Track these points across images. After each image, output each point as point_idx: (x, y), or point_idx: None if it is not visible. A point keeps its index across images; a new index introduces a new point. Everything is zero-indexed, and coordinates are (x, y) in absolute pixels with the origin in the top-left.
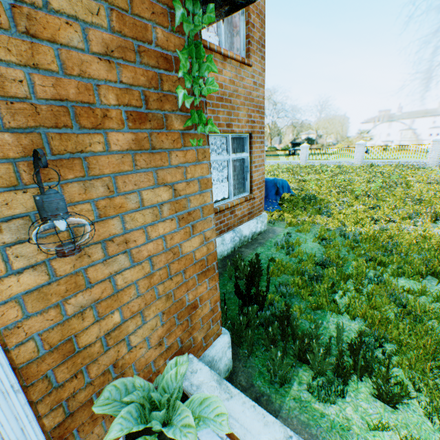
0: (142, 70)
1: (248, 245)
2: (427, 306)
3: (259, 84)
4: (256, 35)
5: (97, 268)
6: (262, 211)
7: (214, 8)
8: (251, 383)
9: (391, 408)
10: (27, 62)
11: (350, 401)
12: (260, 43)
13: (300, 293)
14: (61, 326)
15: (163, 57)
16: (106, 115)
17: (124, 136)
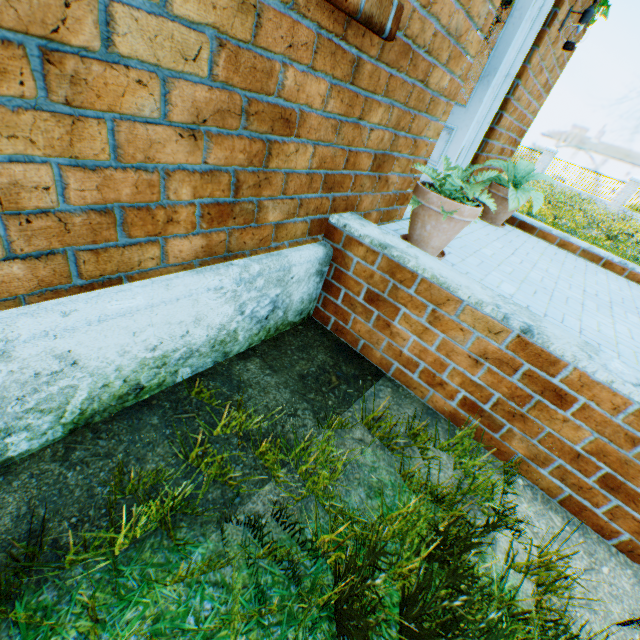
0: None
1: None
2: None
3: None
4: None
5: (531, 78)
6: None
7: None
8: None
9: None
10: None
11: None
12: None
13: None
14: (511, 102)
15: None
16: None
17: None
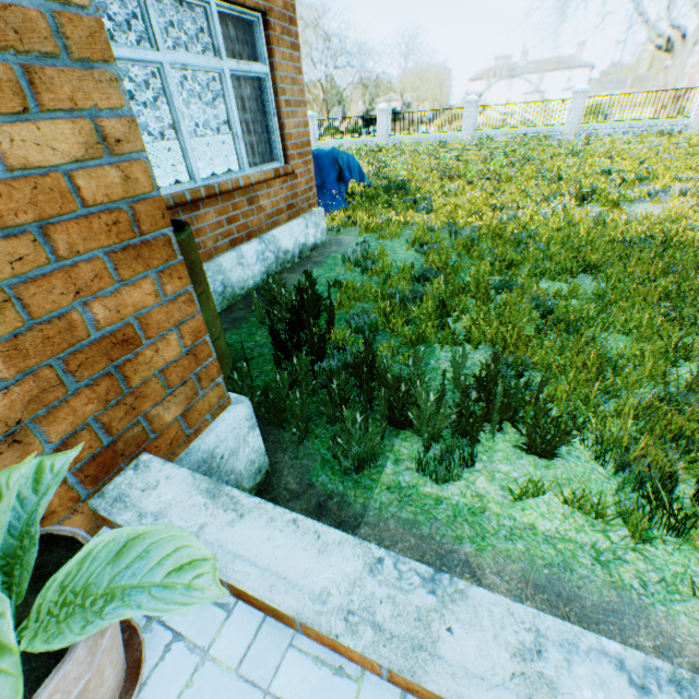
0: None
1: (295, 268)
2: (586, 308)
3: None
4: None
5: None
6: (315, 207)
7: None
8: (308, 483)
9: (545, 462)
10: None
11: (482, 469)
12: None
13: (389, 325)
14: None
15: None
16: None
17: None
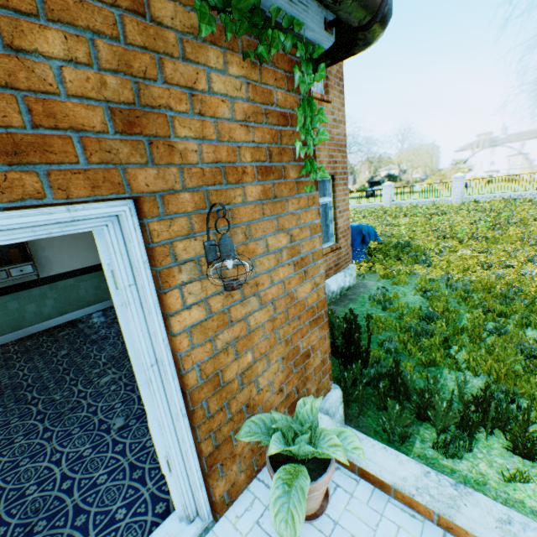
0: (268, 129)
1: (337, 302)
2: None
3: (339, 120)
4: (334, 69)
5: (237, 308)
6: (348, 263)
7: (324, 67)
8: None
9: (531, 462)
10: (199, 136)
11: (482, 457)
12: (338, 77)
13: (408, 350)
14: (213, 359)
15: (282, 115)
16: (244, 172)
17: (256, 188)
